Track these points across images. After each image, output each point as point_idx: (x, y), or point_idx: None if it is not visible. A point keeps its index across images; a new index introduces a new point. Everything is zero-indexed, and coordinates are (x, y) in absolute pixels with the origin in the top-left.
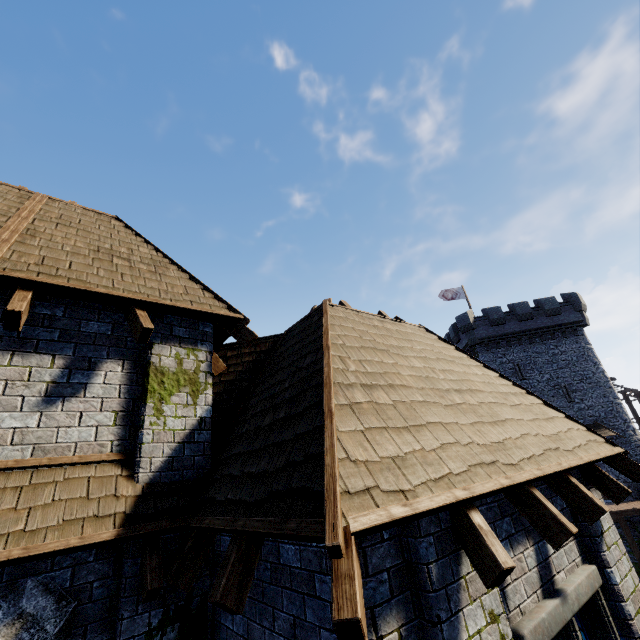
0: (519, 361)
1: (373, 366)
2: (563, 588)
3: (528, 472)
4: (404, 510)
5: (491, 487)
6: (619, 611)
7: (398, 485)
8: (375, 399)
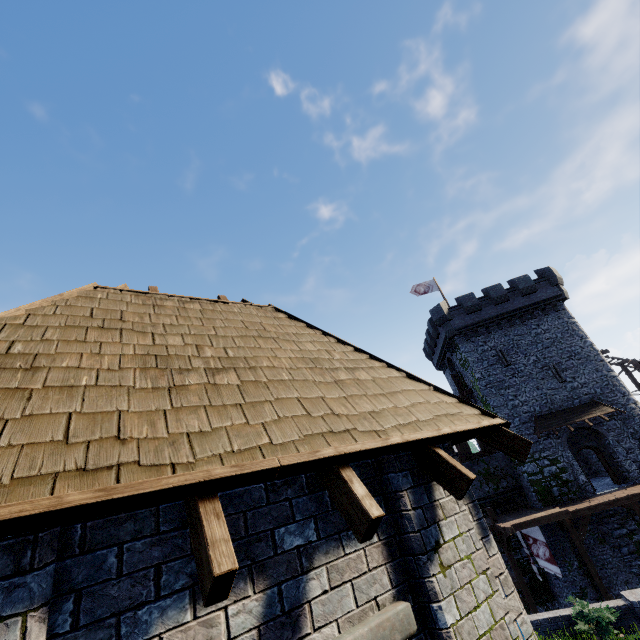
0: (501, 346)
1: (43, 347)
2: None
3: (194, 473)
4: None
5: (5, 514)
6: None
7: None
8: None
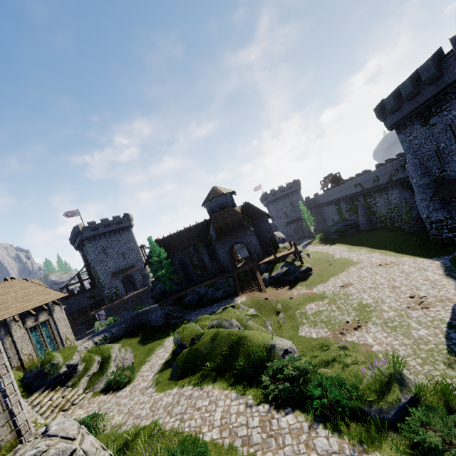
0: (105, 245)
1: (0, 300)
2: (39, 321)
3: (30, 308)
4: (3, 319)
5: (19, 313)
6: (54, 321)
7: (2, 317)
8: (0, 307)
